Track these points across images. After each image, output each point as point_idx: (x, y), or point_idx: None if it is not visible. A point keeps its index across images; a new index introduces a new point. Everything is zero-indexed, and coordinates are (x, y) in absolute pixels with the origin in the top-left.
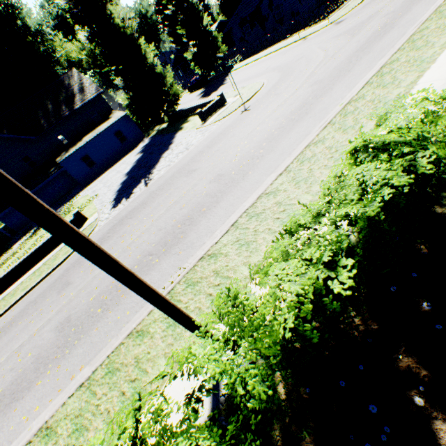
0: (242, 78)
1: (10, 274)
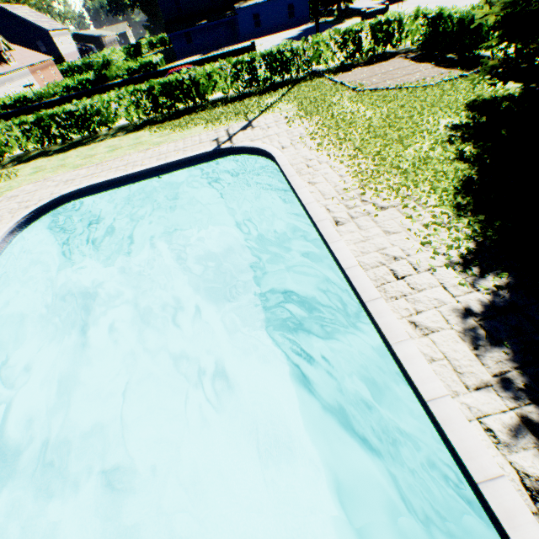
0: (418, 2)
1: (204, 61)
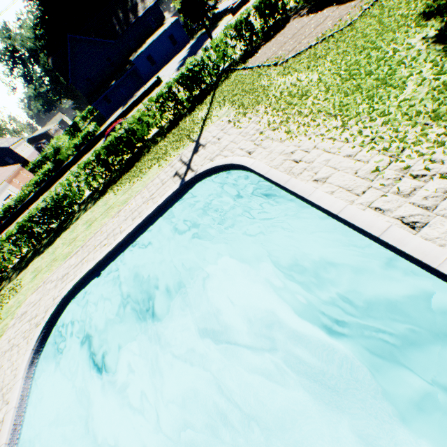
0: None
1: (127, 110)
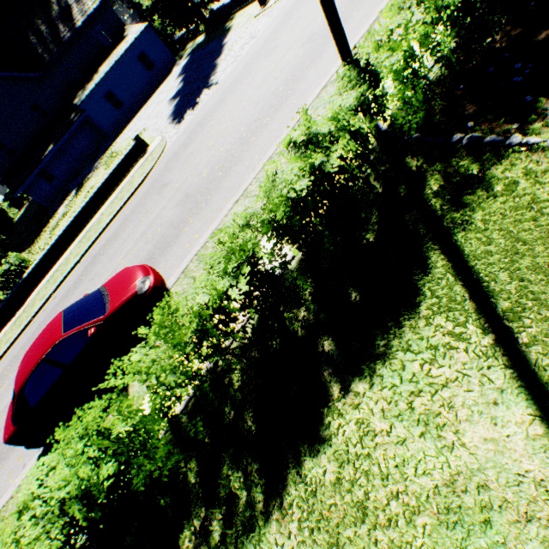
0: None
1: (84, 212)
